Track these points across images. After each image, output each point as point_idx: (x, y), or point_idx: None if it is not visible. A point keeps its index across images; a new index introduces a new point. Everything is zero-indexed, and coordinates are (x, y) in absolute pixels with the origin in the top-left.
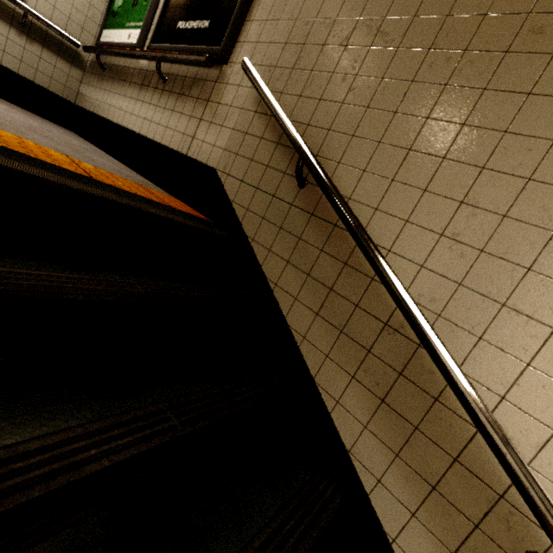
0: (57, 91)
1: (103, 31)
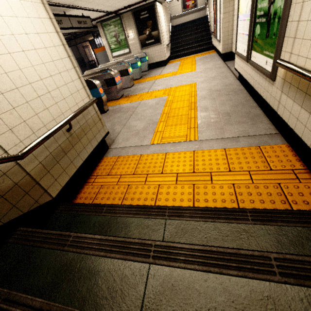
0: (203, 16)
1: (205, 1)
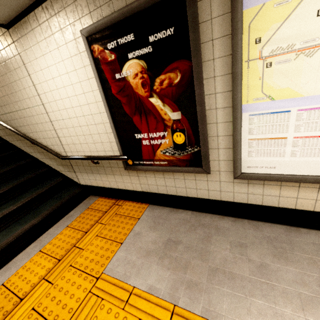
0: None
1: None
